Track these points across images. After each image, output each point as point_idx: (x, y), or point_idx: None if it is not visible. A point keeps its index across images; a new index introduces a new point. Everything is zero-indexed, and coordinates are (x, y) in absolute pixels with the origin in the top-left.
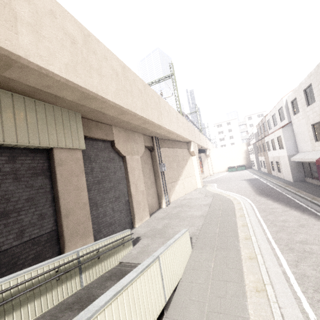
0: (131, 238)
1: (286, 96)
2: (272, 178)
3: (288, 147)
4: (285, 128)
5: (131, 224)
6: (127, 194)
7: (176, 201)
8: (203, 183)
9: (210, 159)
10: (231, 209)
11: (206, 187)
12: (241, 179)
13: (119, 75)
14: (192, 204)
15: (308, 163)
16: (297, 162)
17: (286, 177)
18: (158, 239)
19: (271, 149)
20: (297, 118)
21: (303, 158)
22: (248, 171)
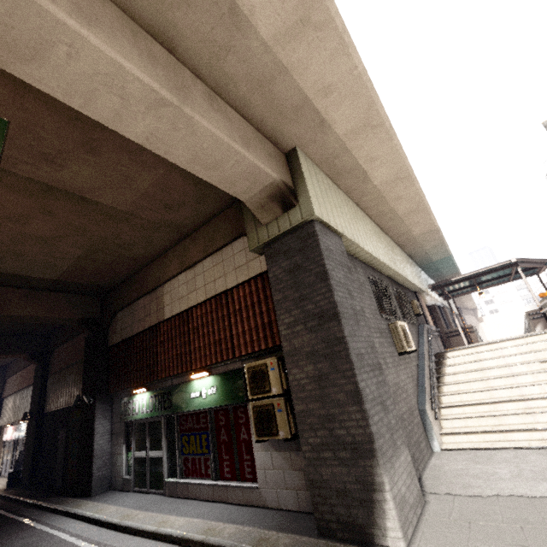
0: None
1: None
2: None
3: None
4: None
5: None
6: None
7: None
8: None
9: None
10: None
11: None
12: None
13: None
14: None
15: None
16: None
17: None
18: None
19: None
20: None
21: None
22: None
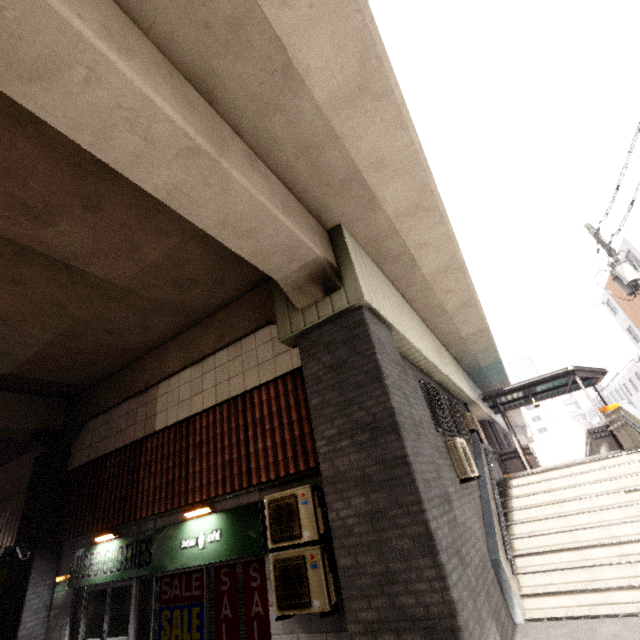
0: None
1: (616, 379)
2: None
3: None
4: None
5: None
6: None
7: None
8: None
9: None
10: None
11: None
12: None
13: None
14: None
15: None
16: None
17: None
18: None
19: None
20: (634, 400)
21: None
22: None
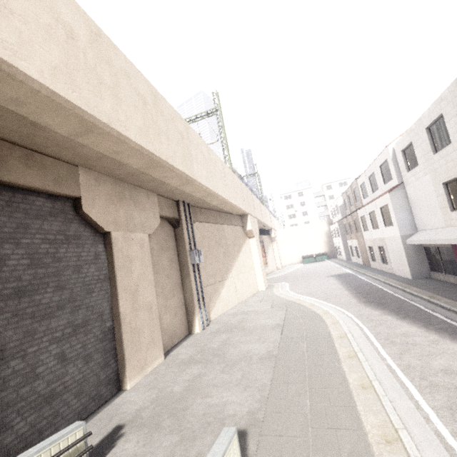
0: (81, 452)
1: (393, 143)
2: (375, 273)
3: (400, 223)
4: (395, 193)
5: (117, 382)
6: (111, 313)
7: (222, 317)
8: (268, 281)
9: (276, 244)
10: (325, 338)
11: (272, 290)
12: (325, 275)
13: (80, 42)
14: (249, 324)
15: (436, 248)
16: (416, 246)
17: (399, 271)
18: (164, 435)
19: (370, 228)
20: (415, 176)
21: (432, 238)
22: (333, 262)
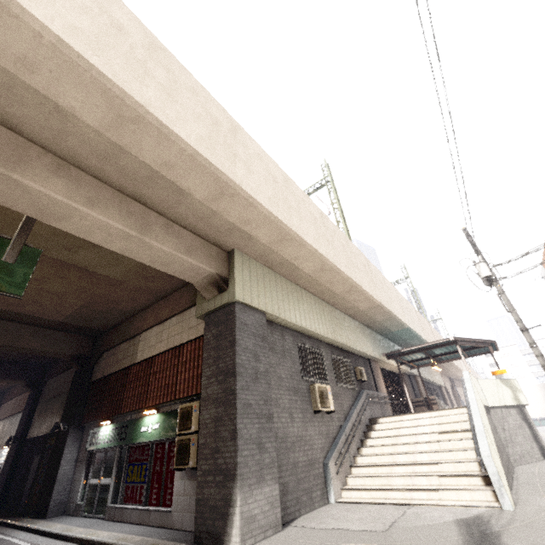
0: None
1: None
2: None
3: None
4: None
5: None
6: None
7: None
8: None
9: None
10: None
11: None
12: None
13: None
14: None
15: None
16: None
17: None
18: None
19: None
20: None
21: None
22: None
